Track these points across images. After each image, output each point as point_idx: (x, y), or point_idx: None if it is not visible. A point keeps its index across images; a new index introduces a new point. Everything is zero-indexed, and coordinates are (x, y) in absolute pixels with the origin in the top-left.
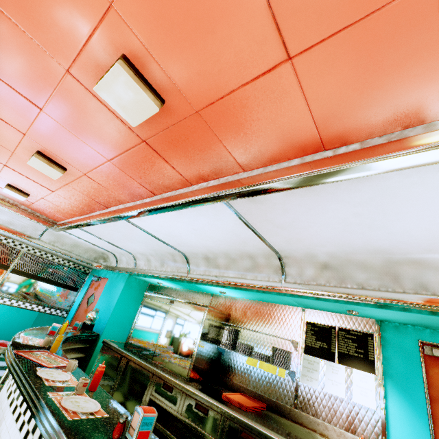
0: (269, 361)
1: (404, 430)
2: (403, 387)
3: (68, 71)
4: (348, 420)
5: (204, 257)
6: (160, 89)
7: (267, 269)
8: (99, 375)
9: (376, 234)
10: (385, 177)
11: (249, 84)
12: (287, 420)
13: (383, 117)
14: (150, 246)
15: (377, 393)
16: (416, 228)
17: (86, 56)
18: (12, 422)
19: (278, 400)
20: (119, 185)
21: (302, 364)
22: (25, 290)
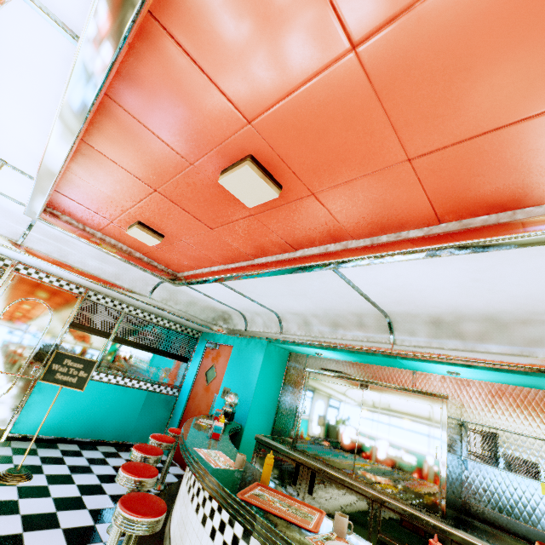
0: None
1: None
2: None
3: None
4: None
5: (429, 320)
6: None
7: None
8: None
9: None
10: None
11: None
12: None
13: None
14: (327, 304)
15: None
16: None
17: None
18: None
19: None
20: (370, 209)
21: None
22: (130, 363)
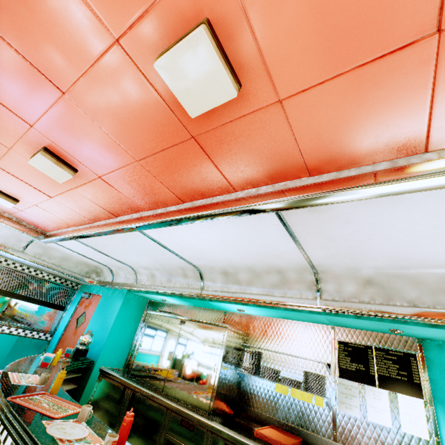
0: (301, 388)
1: None
2: None
3: (118, 41)
4: None
5: (221, 272)
6: (240, 69)
7: (299, 285)
8: (128, 427)
9: None
10: None
11: (367, 65)
12: None
13: None
14: (158, 260)
15: (428, 421)
16: None
17: (150, 20)
18: None
19: (314, 432)
20: (140, 190)
21: (338, 389)
22: (2, 311)
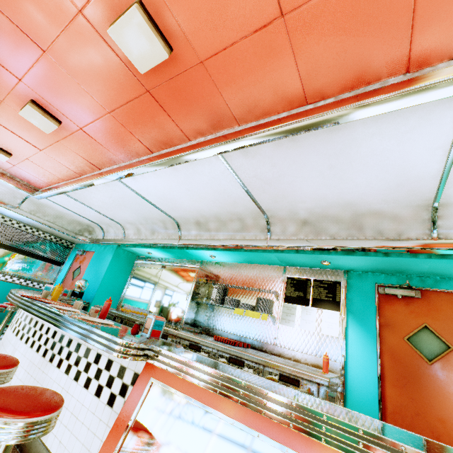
0: (254, 310)
1: (358, 349)
2: (360, 319)
3: (81, 12)
4: (317, 348)
5: (195, 222)
6: (169, 37)
7: (255, 230)
8: (108, 307)
9: (346, 186)
10: (352, 128)
11: (249, 37)
12: (267, 354)
13: (351, 74)
14: (141, 213)
15: (340, 325)
16: (376, 178)
17: None
18: (27, 349)
19: (261, 340)
20: (116, 141)
21: (282, 310)
22: (4, 262)
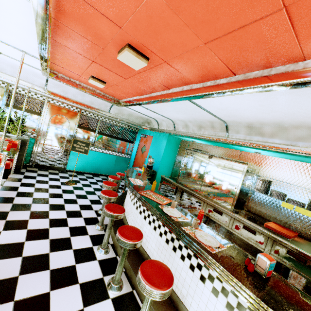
0: (304, 207)
1: None
2: None
3: None
4: None
5: (246, 125)
6: None
7: None
8: (202, 216)
9: None
10: None
11: None
12: None
13: None
14: (193, 116)
15: None
16: None
17: None
18: (151, 229)
19: (308, 232)
20: (196, 69)
21: None
22: (107, 144)
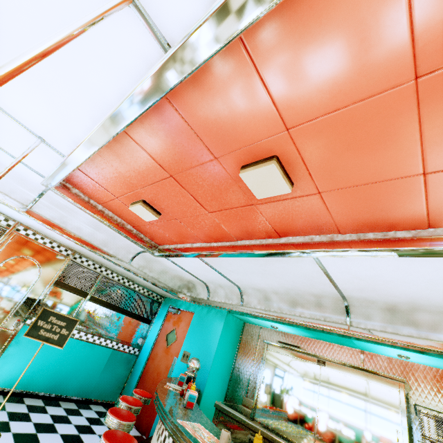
0: None
1: None
2: None
3: None
4: None
5: (385, 307)
6: None
7: None
8: None
9: None
10: None
11: None
12: None
13: None
14: (291, 284)
15: None
16: None
17: None
18: None
19: None
20: (368, 210)
21: None
22: (101, 322)
